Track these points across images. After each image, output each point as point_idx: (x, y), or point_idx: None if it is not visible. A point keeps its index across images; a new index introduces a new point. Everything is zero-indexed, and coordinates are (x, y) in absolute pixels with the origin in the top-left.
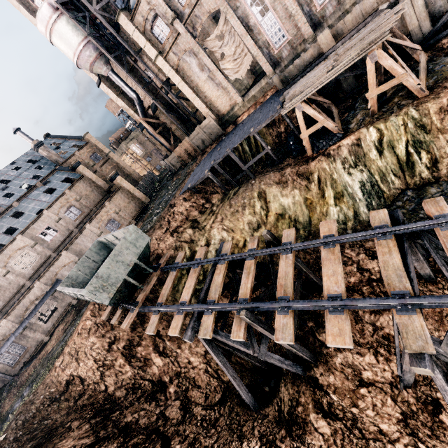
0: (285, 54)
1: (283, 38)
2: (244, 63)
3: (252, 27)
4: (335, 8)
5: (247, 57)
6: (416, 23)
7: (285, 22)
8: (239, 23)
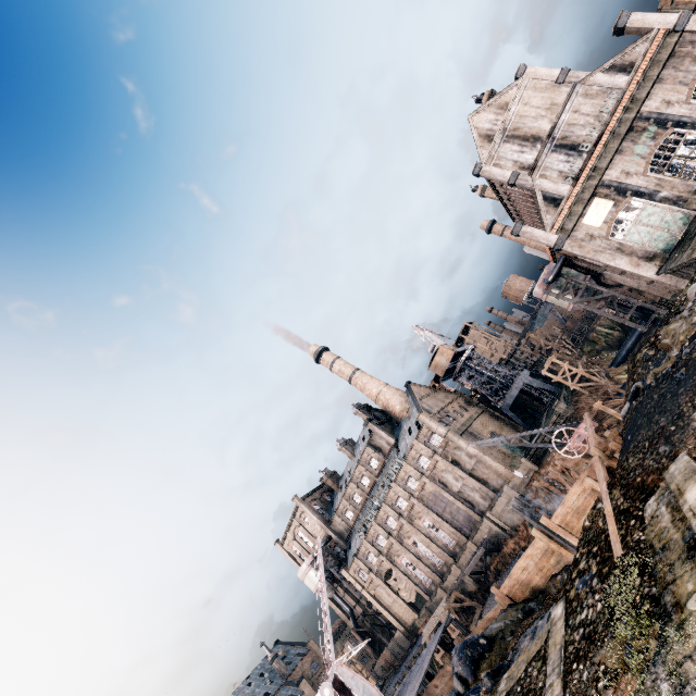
0: (433, 588)
1: (429, 580)
2: (412, 592)
3: (410, 575)
4: (447, 568)
5: (413, 589)
6: (476, 587)
7: (426, 573)
8: (403, 574)
